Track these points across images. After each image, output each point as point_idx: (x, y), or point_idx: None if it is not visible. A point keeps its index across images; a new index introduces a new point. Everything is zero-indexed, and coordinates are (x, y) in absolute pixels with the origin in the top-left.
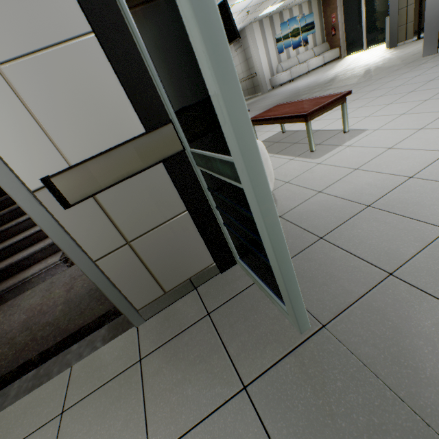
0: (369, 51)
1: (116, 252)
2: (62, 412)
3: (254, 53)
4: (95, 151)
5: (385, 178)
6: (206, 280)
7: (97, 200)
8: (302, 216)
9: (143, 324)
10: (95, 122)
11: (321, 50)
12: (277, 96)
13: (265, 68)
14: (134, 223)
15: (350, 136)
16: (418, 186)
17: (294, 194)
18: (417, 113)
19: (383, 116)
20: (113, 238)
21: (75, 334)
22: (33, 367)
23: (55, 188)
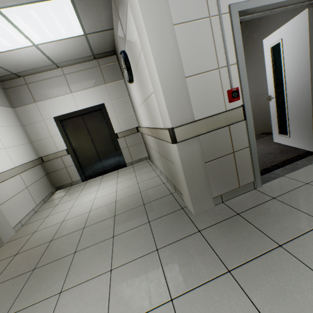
0: None
1: None
2: None
3: None
4: None
5: None
6: None
7: None
8: None
9: None
10: None
11: None
12: None
13: None
14: None
15: None
16: None
17: None
18: None
19: None
20: None
21: (287, 160)
22: (276, 168)
23: None
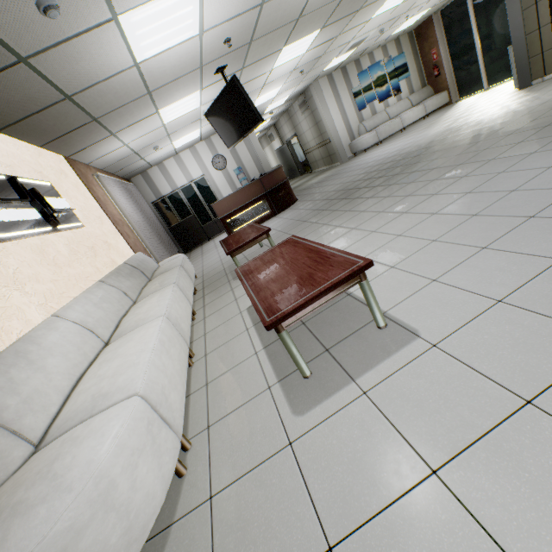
0: (490, 93)
1: None
2: None
3: (323, 116)
4: None
5: None
6: None
7: None
8: None
9: None
10: None
11: (421, 97)
12: (351, 173)
13: (341, 132)
14: None
15: (381, 348)
16: None
17: None
18: (531, 311)
19: (460, 290)
20: None
21: None
22: None
23: None
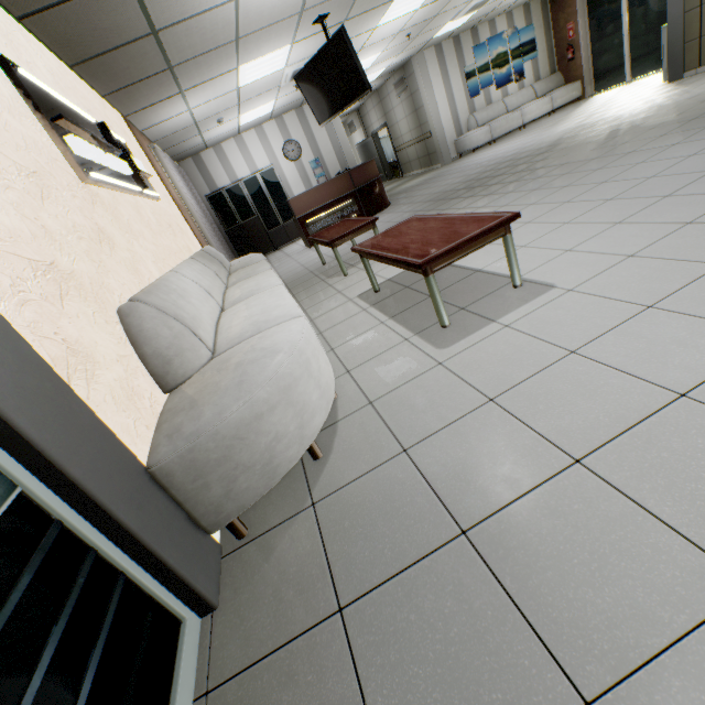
0: (633, 87)
1: None
2: None
3: (426, 100)
4: None
5: (529, 445)
6: None
7: None
8: (344, 517)
9: None
10: None
11: (548, 86)
12: (459, 174)
13: (446, 124)
14: None
15: (519, 299)
16: (580, 497)
17: (365, 442)
18: (658, 258)
19: (595, 254)
20: None
21: None
22: None
23: None
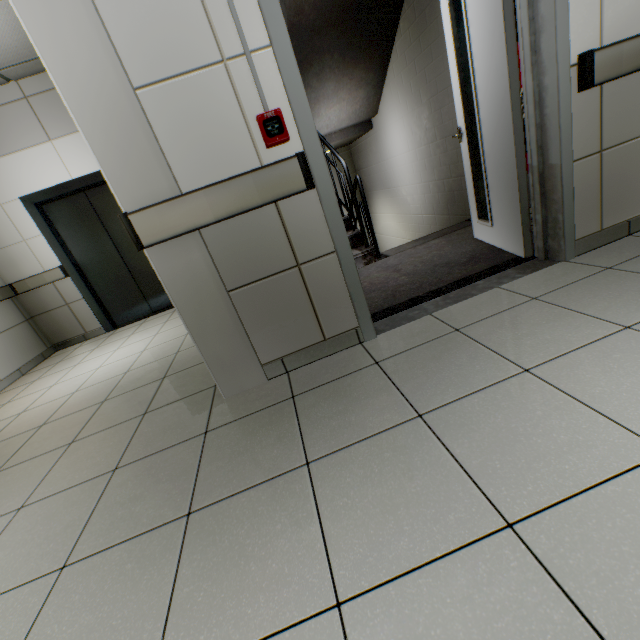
0: None
1: (587, 159)
2: (534, 298)
3: None
4: (623, 37)
5: None
6: (639, 229)
7: (600, 92)
8: None
9: (573, 259)
10: (635, 7)
11: None
12: None
13: None
14: (614, 129)
15: None
16: None
17: None
18: None
19: None
20: (592, 141)
21: (464, 279)
22: (432, 297)
23: (592, 63)
